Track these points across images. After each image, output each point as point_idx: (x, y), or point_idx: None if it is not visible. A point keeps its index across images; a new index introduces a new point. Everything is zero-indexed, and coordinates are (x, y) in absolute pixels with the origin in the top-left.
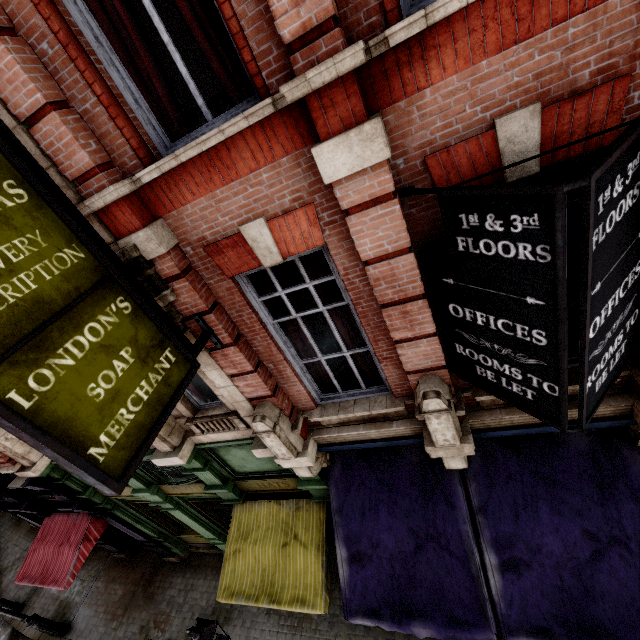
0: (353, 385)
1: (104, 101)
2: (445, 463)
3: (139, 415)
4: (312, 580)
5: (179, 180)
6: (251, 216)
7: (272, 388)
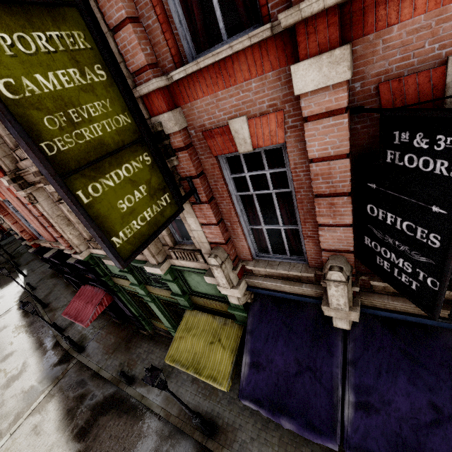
0: (281, 253)
1: (160, 19)
2: (334, 321)
3: (143, 228)
4: (223, 369)
5: (196, 81)
6: (238, 114)
7: (226, 239)
